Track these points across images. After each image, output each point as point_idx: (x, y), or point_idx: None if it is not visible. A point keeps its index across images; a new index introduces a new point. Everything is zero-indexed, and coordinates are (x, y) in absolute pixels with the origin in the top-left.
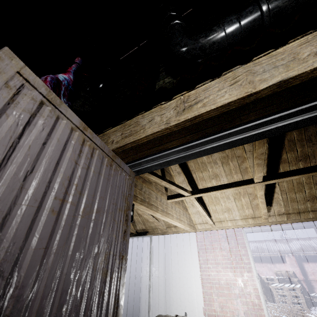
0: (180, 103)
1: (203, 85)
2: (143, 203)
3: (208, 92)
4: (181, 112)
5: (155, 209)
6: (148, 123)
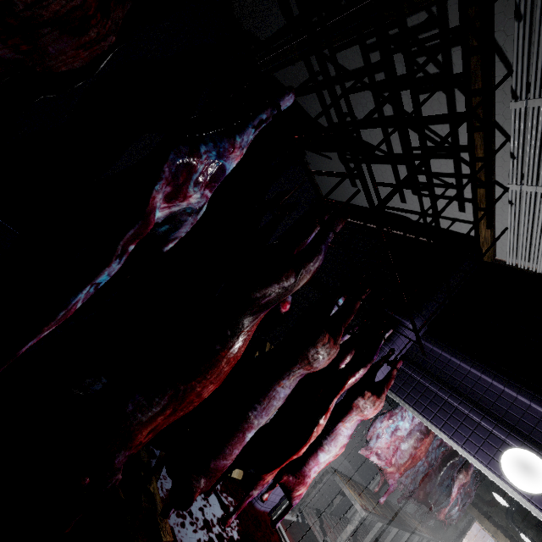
0: (495, 530)
1: (501, 534)
2: None
3: (501, 536)
4: (493, 532)
5: None
6: (485, 523)
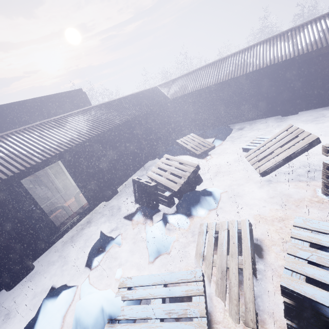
0: None
1: None
2: None
3: None
4: None
5: None
6: None
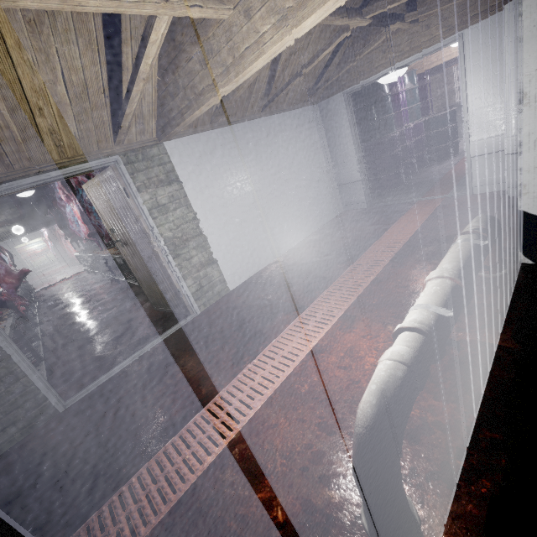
0: None
1: None
2: (192, 108)
3: None
4: None
5: (211, 93)
6: None
